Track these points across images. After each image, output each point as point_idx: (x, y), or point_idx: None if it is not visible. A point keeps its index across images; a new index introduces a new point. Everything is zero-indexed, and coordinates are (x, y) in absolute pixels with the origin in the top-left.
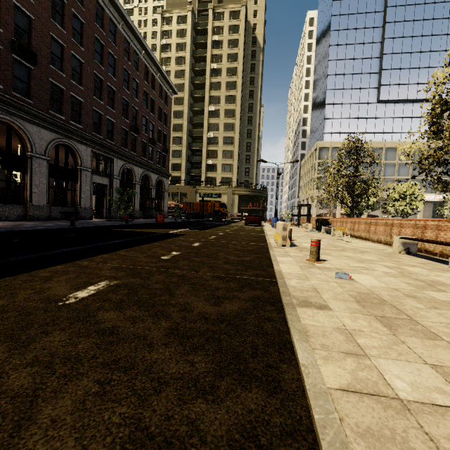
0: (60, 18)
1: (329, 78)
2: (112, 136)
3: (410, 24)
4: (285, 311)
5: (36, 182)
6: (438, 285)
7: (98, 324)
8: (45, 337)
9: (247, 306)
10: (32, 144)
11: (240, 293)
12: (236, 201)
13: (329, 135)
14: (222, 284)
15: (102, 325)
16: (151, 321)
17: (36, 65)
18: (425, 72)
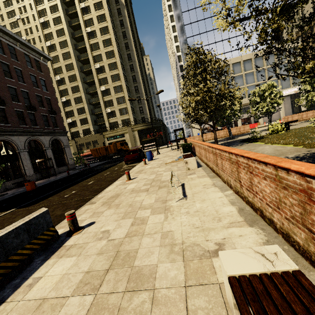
0: None
1: (184, 15)
2: None
3: None
4: None
5: None
6: None
7: None
8: None
9: None
10: None
11: None
12: (137, 136)
13: None
14: None
15: None
16: None
17: None
18: None
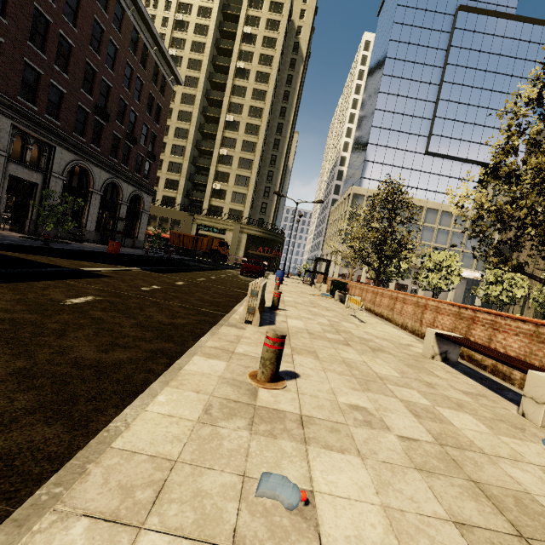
0: None
1: (377, 113)
2: (59, 112)
3: (472, 72)
4: None
5: None
6: (544, 541)
7: None
8: None
9: None
10: None
11: None
12: (244, 242)
13: (367, 181)
14: None
15: None
16: None
17: None
18: (480, 131)
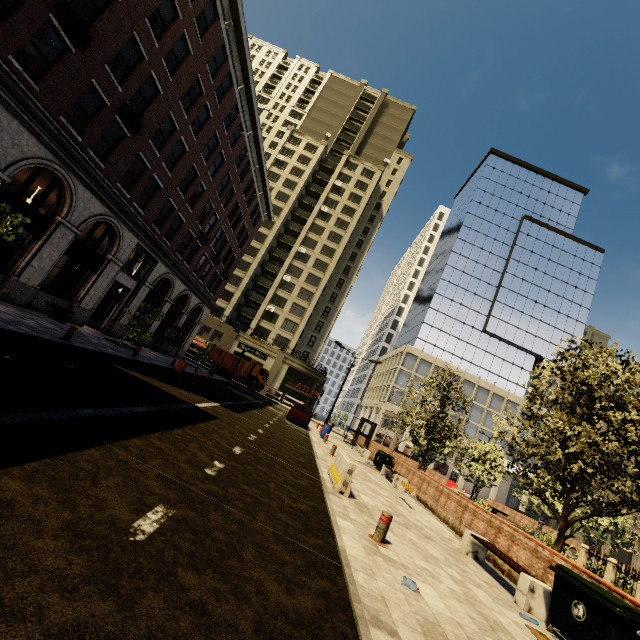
0: (189, 103)
1: (441, 282)
2: (173, 235)
3: (532, 270)
4: (360, 628)
5: (43, 254)
6: (500, 631)
7: (185, 591)
8: (143, 597)
9: (320, 605)
10: (71, 210)
11: (309, 579)
12: (283, 373)
13: (422, 342)
14: (287, 555)
15: (189, 594)
16: (235, 603)
17: (136, 135)
18: (536, 324)
